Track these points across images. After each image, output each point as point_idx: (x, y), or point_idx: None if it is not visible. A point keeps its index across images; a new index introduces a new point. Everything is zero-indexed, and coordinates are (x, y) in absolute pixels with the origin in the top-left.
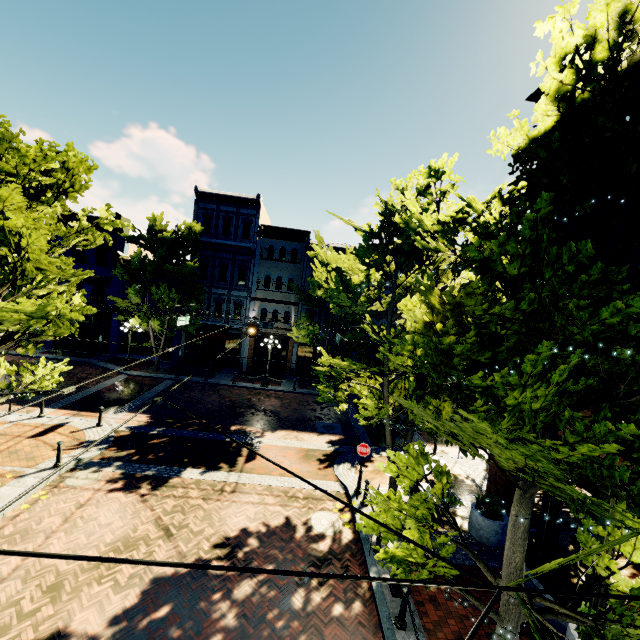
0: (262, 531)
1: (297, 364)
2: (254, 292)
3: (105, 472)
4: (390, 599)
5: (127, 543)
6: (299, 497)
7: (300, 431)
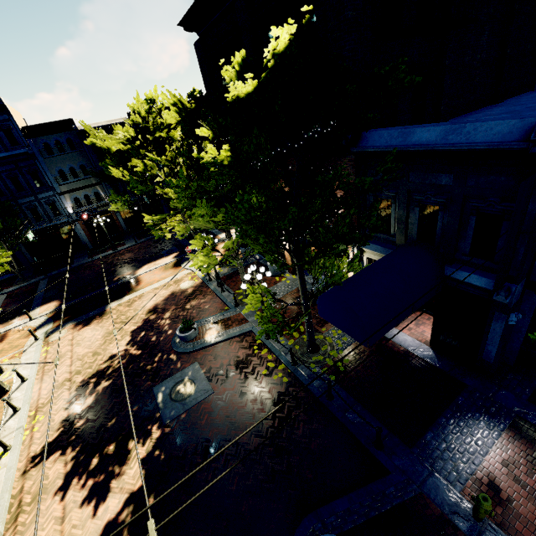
0: (163, 300)
1: (127, 226)
2: (58, 188)
3: (67, 328)
4: (218, 289)
5: (109, 333)
6: (172, 284)
7: (155, 261)
